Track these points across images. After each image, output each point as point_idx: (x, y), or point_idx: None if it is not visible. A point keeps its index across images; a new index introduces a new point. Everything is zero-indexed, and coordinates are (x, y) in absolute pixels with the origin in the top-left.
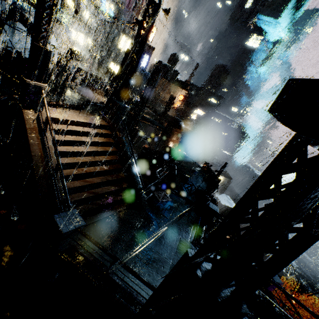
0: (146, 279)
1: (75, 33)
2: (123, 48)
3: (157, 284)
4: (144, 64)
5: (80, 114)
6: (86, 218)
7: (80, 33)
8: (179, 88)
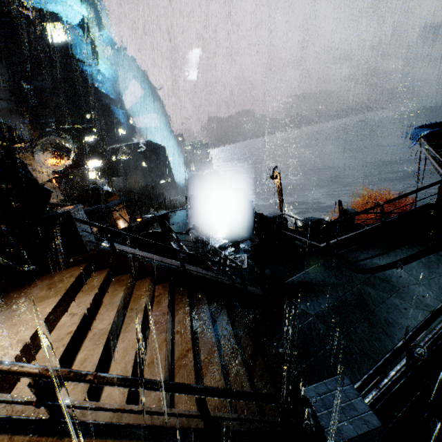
0: (441, 303)
1: None
2: None
3: (402, 306)
4: None
5: (10, 309)
6: (278, 387)
7: None
8: (30, 155)
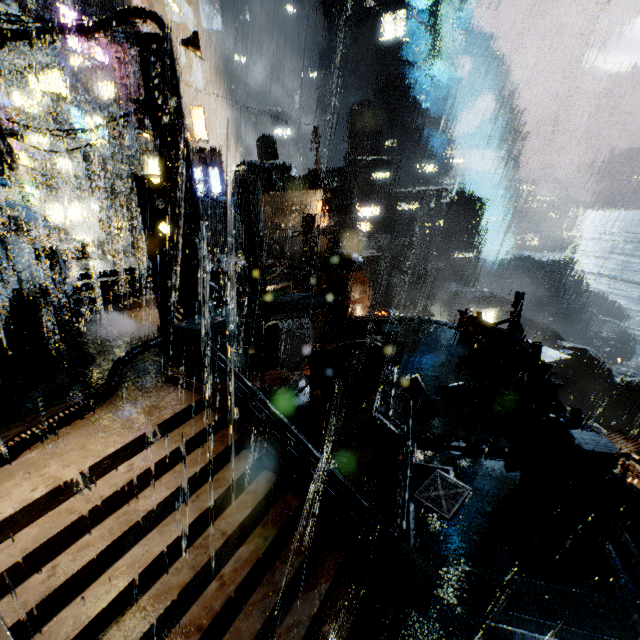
0: None
1: (60, 208)
2: None
3: None
4: (218, 188)
5: (108, 418)
6: None
7: (70, 202)
8: (308, 191)
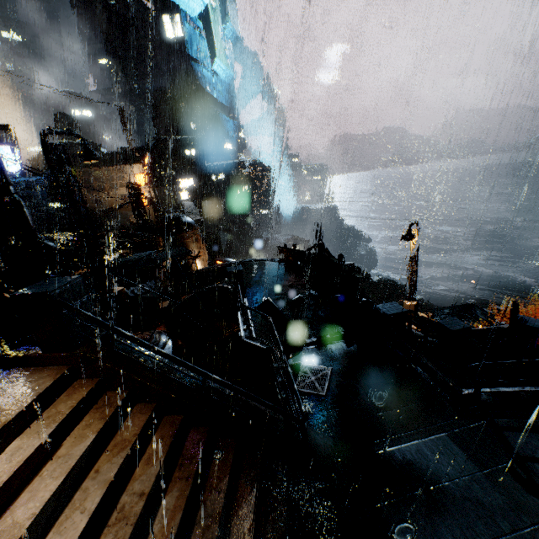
0: None
1: None
2: None
3: None
4: (13, 167)
5: None
6: None
7: None
8: (122, 167)
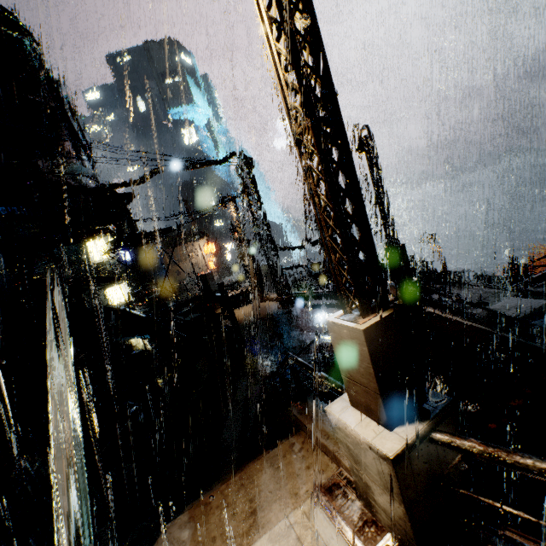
0: None
1: None
2: (102, 258)
3: None
4: (127, 256)
5: None
6: None
7: None
8: (192, 243)
